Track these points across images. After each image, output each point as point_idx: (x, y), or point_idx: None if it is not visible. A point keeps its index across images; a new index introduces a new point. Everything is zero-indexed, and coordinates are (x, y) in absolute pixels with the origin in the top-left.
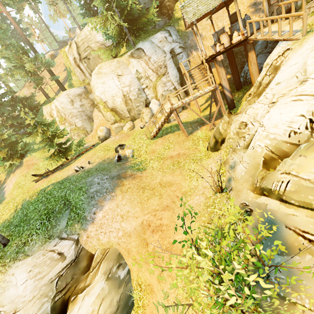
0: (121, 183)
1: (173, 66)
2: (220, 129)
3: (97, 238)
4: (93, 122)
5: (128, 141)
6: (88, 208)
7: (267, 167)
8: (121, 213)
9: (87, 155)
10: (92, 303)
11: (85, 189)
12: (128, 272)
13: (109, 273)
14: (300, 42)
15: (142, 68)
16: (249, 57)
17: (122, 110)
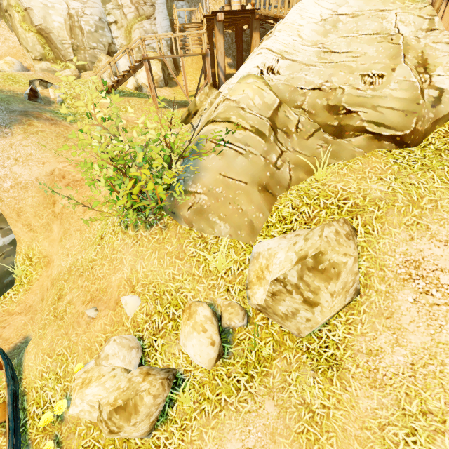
0: (28, 122)
1: (165, 13)
2: (196, 100)
3: None
4: None
5: (60, 82)
6: None
7: None
8: (16, 156)
9: None
10: None
11: None
12: (13, 243)
13: None
14: None
15: None
16: (253, 39)
17: (61, 42)
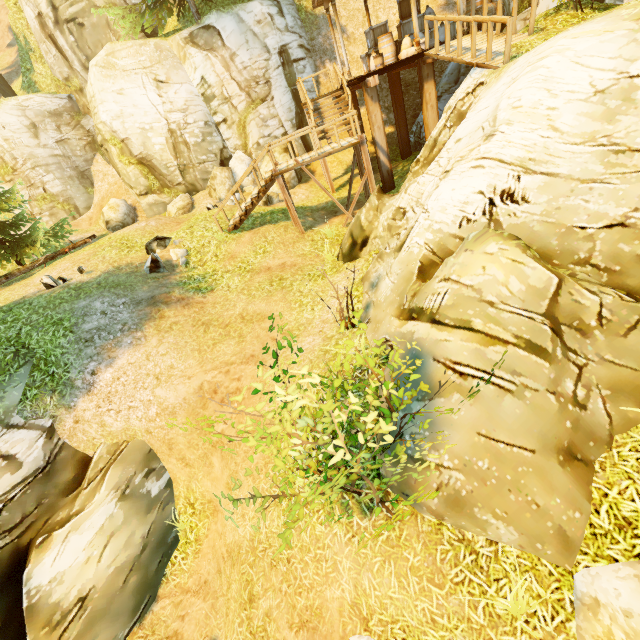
0: (159, 313)
1: (284, 85)
2: (361, 221)
3: (100, 423)
4: (93, 187)
5: (178, 232)
6: (78, 363)
7: (423, 277)
8: (156, 371)
9: (75, 256)
10: (88, 545)
11: (71, 324)
12: (169, 484)
13: (126, 486)
14: (498, 73)
15: (214, 75)
16: (426, 92)
17: (166, 166)
